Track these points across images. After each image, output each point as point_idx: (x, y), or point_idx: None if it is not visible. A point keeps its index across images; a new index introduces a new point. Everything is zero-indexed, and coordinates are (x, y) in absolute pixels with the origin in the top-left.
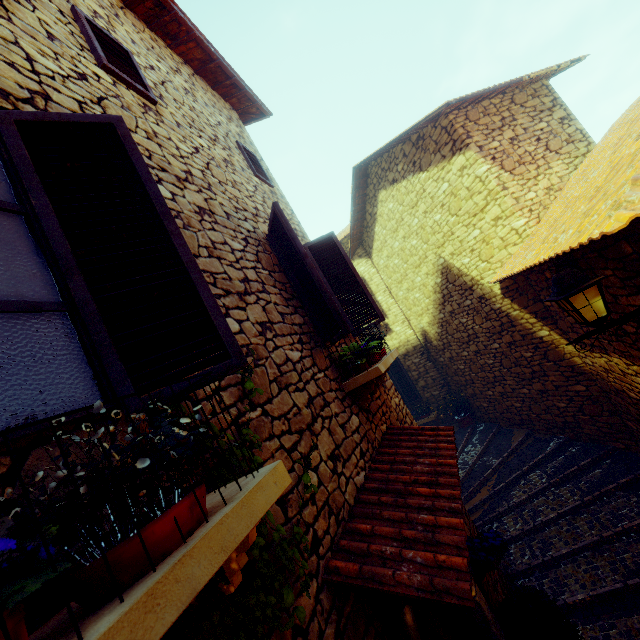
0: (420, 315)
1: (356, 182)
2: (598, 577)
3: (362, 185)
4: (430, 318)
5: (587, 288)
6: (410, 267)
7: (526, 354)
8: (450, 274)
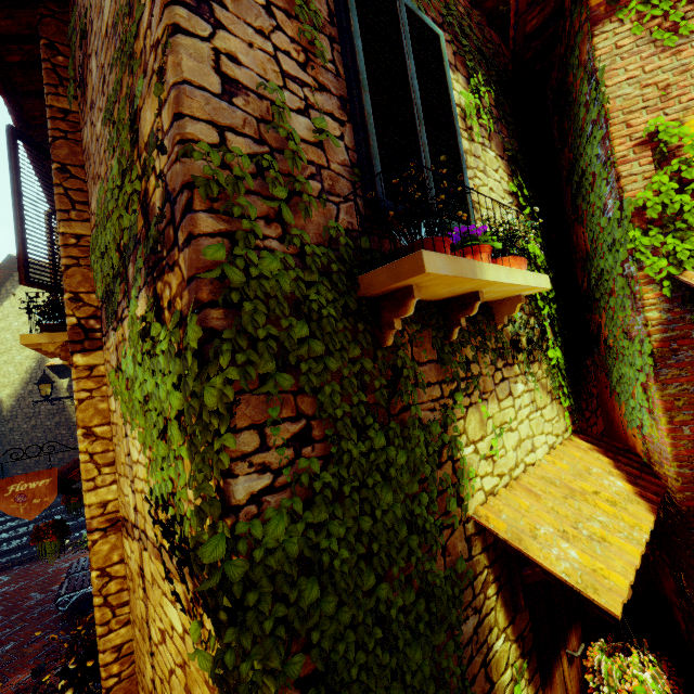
0: (5, 386)
1: (7, 264)
2: (8, 547)
3: (13, 268)
4: (12, 391)
5: (48, 383)
6: (18, 346)
7: (64, 432)
8: (44, 364)
